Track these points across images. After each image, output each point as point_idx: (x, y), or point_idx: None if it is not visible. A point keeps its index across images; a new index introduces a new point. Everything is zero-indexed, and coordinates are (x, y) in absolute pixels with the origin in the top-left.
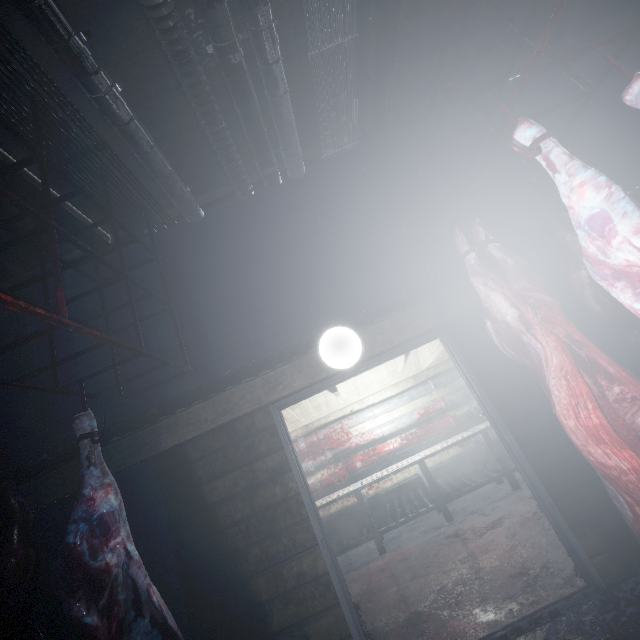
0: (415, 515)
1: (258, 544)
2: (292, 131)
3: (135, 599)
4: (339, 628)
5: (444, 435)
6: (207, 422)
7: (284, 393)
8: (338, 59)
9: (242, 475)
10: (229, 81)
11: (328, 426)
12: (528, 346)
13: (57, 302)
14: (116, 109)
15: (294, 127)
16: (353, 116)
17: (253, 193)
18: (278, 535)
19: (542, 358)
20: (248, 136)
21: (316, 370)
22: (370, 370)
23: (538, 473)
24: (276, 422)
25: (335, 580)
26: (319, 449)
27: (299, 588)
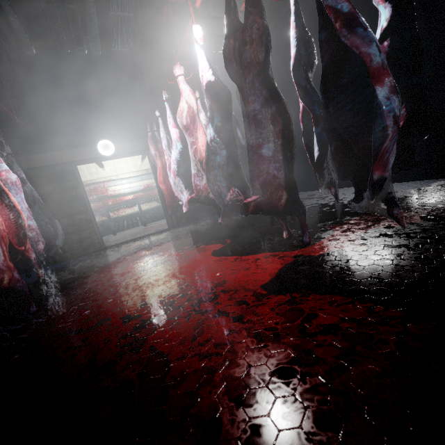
0: (132, 223)
1: (64, 208)
2: (97, 37)
3: (34, 201)
4: (93, 233)
5: (154, 198)
6: (45, 162)
7: (81, 159)
8: (124, 19)
9: (58, 186)
10: (67, 10)
11: (96, 184)
12: (155, 161)
13: (13, 112)
14: (2, 1)
15: (98, 36)
16: (130, 40)
17: (69, 52)
18: (73, 207)
19: (157, 165)
20: (72, 31)
21: (95, 153)
22: (124, 161)
23: (164, 200)
24: (75, 169)
25: (94, 221)
26: (90, 194)
27: (80, 222)
